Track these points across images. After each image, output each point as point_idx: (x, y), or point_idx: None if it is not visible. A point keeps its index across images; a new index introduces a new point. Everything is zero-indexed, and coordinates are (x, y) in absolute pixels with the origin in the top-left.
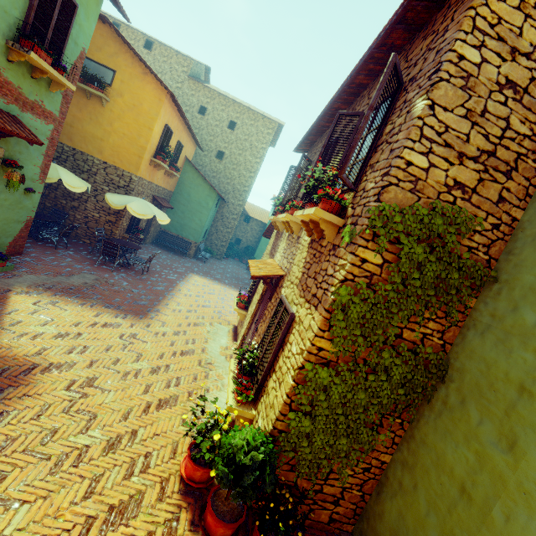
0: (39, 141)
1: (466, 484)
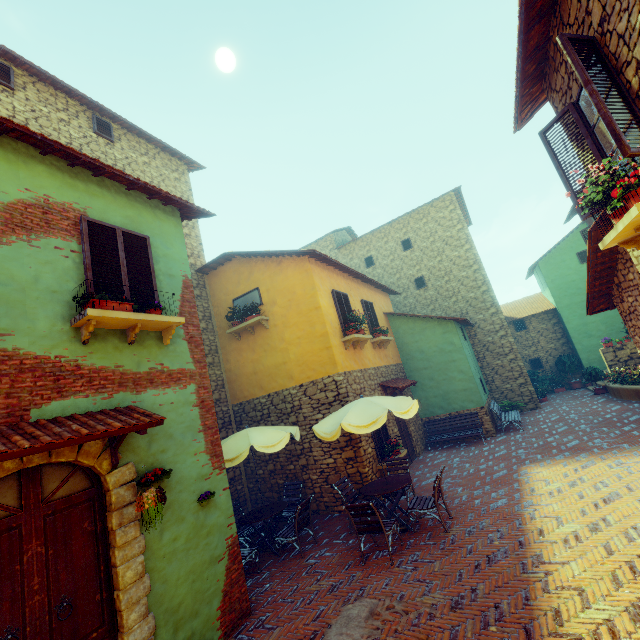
0: (155, 419)
1: None
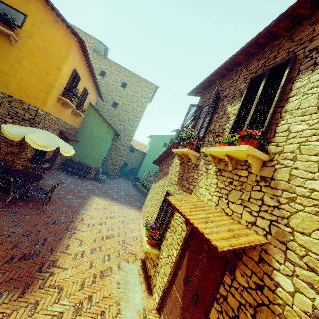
0: None
1: None
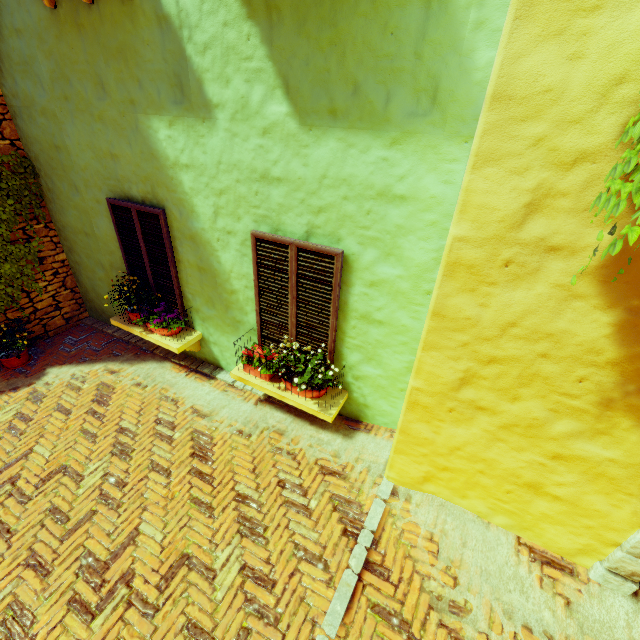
0: None
1: (85, 229)
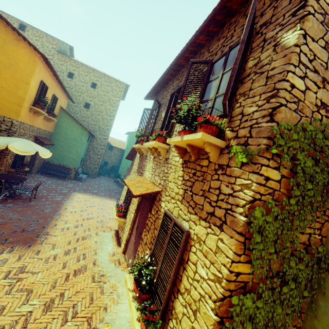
0: None
1: None
